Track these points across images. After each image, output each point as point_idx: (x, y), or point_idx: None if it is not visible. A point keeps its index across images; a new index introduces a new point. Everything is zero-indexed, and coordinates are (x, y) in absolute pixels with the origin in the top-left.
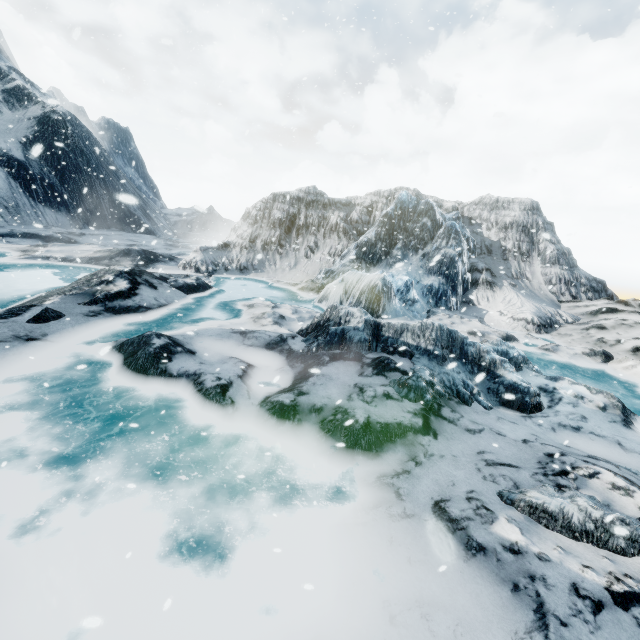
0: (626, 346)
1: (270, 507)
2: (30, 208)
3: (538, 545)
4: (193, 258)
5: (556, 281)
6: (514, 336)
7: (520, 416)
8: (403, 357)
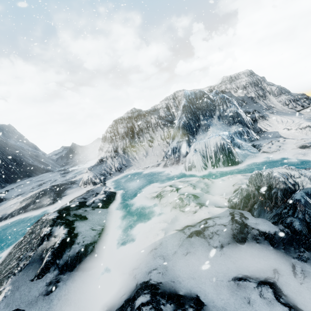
0: None
1: None
2: None
3: None
4: (87, 177)
5: (288, 102)
6: None
7: None
8: None
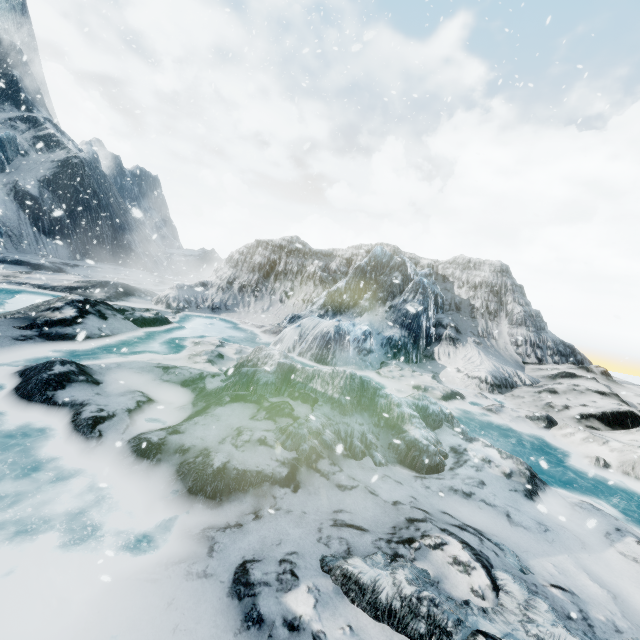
0: (572, 412)
1: (71, 553)
2: (33, 238)
3: (324, 622)
4: (167, 294)
5: (522, 342)
6: (460, 393)
7: (412, 476)
8: (305, 403)
